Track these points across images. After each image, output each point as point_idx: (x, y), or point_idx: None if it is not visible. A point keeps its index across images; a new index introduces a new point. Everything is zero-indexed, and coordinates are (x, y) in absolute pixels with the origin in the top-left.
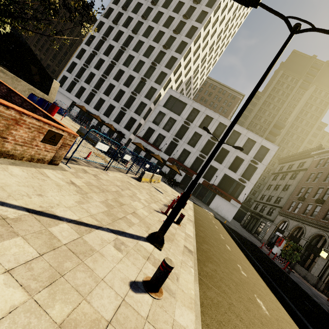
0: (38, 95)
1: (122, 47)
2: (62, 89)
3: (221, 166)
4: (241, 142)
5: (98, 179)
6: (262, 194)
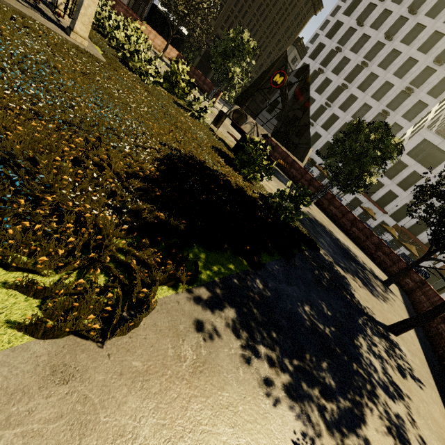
0: None
1: (363, 62)
2: (271, 117)
3: None
4: None
5: None
6: None
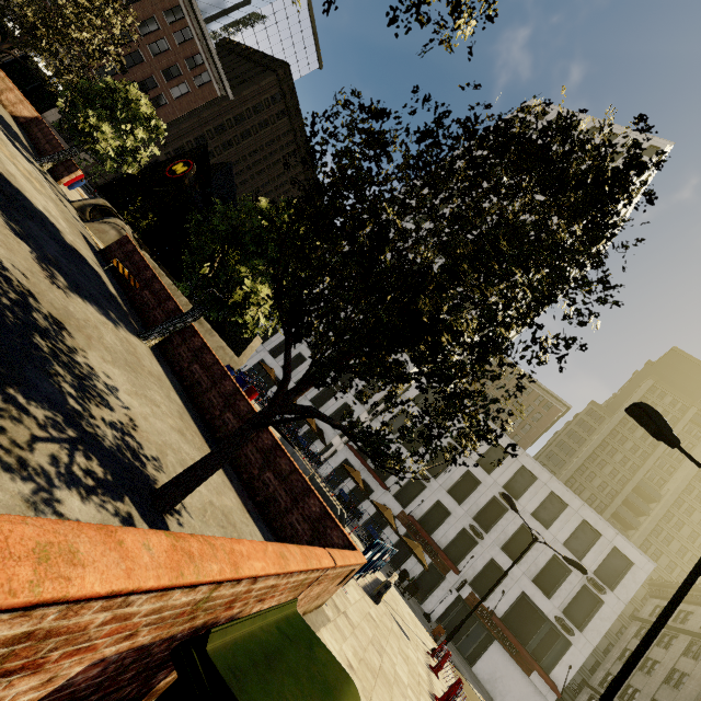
0: (225, 356)
1: None
2: None
3: (515, 570)
4: (568, 525)
5: (353, 627)
6: (608, 669)
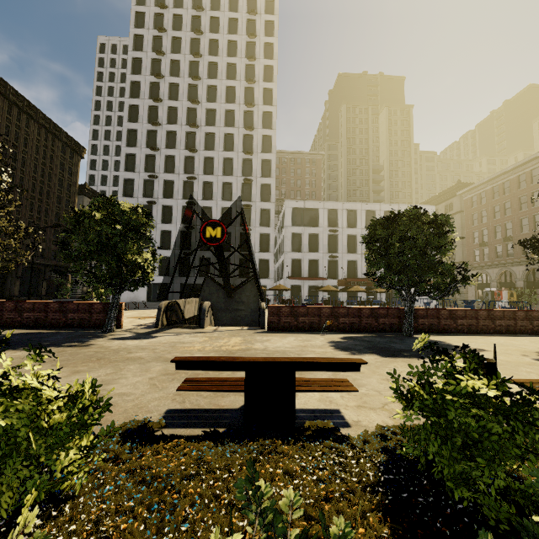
0: None
1: (190, 177)
2: None
3: None
4: None
5: None
6: None
